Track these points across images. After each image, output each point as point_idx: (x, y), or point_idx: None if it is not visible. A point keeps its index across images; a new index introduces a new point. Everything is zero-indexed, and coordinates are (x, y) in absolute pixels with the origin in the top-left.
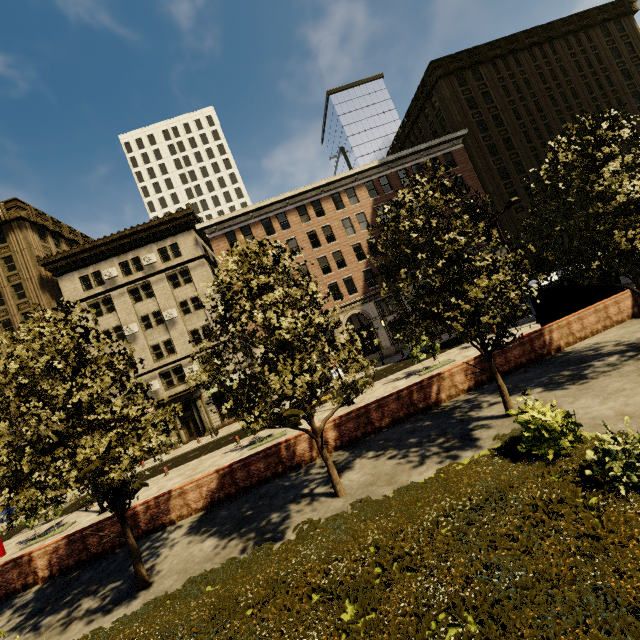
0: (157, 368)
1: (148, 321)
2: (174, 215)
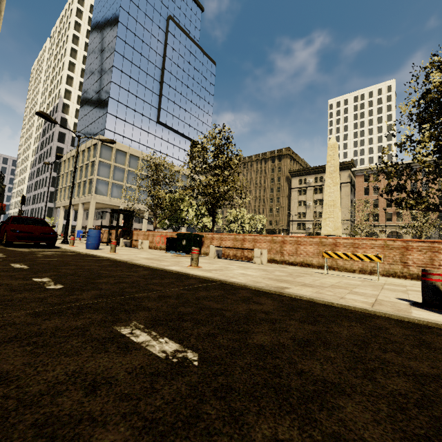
0: (313, 220)
1: (316, 202)
2: (344, 163)
